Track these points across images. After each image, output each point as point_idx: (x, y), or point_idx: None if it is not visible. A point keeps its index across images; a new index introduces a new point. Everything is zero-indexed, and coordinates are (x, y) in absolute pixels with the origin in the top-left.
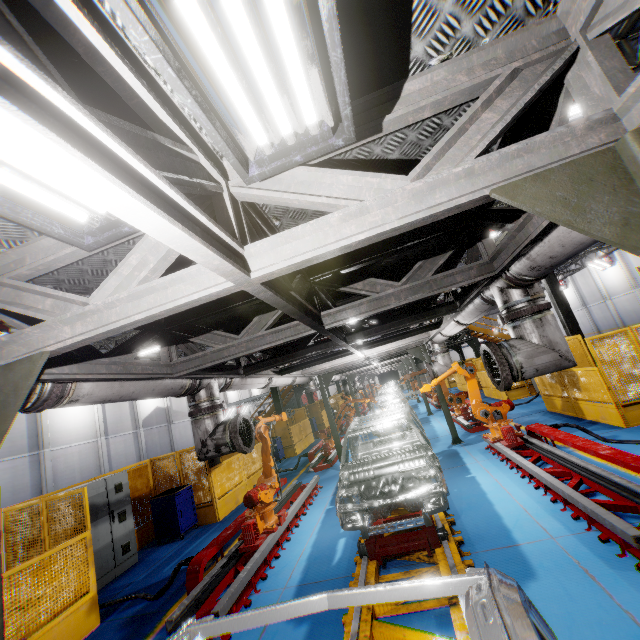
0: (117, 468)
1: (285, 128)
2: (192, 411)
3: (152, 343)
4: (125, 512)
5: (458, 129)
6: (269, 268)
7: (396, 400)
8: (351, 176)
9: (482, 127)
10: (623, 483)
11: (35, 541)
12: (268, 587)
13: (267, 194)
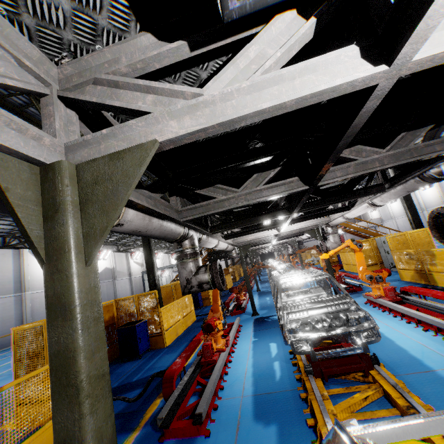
0: None
1: None
2: (179, 255)
3: (167, 190)
4: None
5: None
6: (433, 49)
7: (281, 270)
8: None
9: None
10: None
11: (38, 353)
12: (227, 395)
13: None
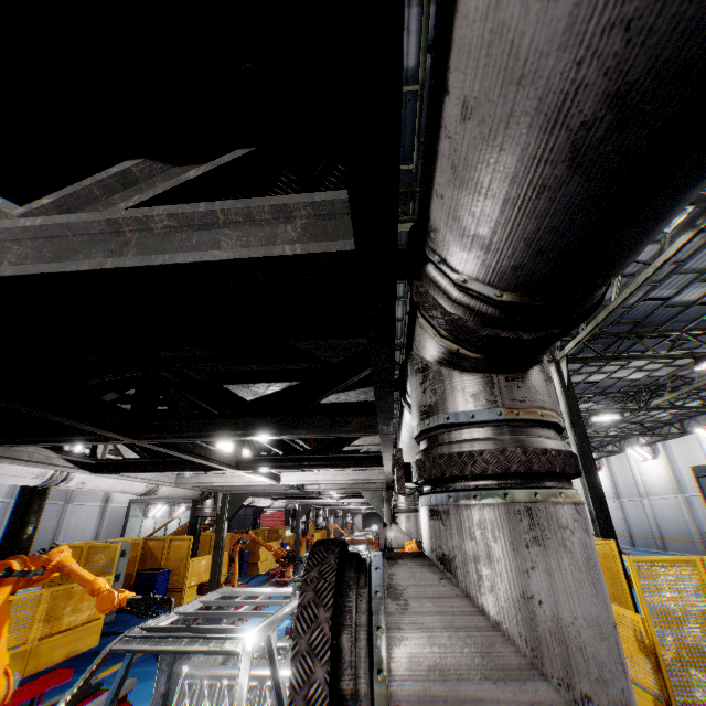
0: None
1: None
2: None
3: None
4: None
5: None
6: None
7: None
8: None
9: None
10: None
11: None
12: None
13: None
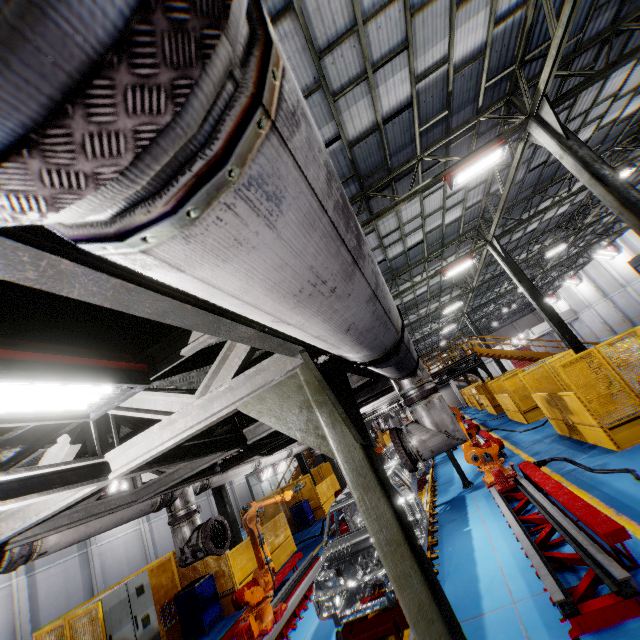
0: (163, 553)
1: (93, 400)
2: (170, 521)
3: None
4: (148, 614)
5: (222, 358)
6: (119, 471)
7: None
8: (164, 396)
9: (238, 352)
10: (574, 533)
11: None
12: None
13: (117, 413)
